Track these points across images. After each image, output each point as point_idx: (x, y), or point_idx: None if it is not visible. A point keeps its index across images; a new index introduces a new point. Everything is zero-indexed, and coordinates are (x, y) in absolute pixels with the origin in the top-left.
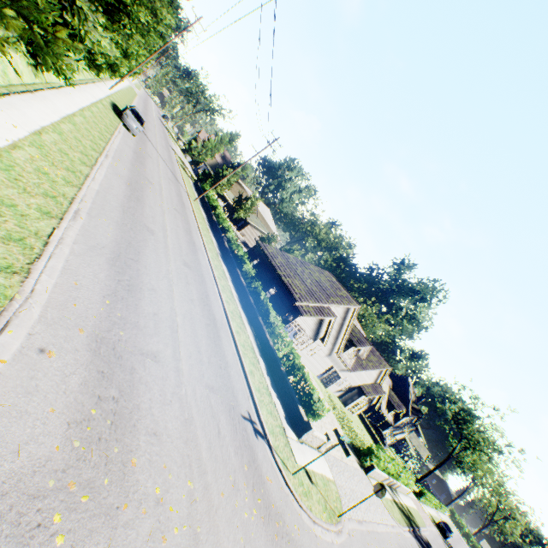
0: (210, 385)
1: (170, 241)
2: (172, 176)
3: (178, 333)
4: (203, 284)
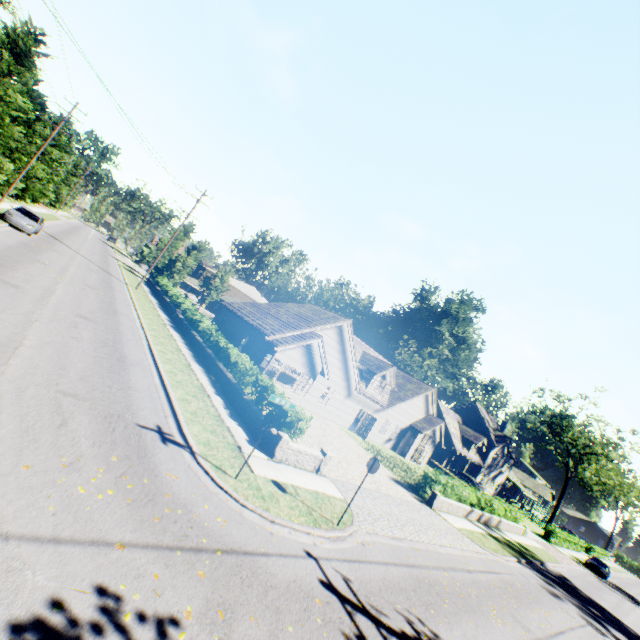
0: (69, 393)
1: (57, 299)
2: (99, 270)
3: (18, 349)
4: (114, 334)
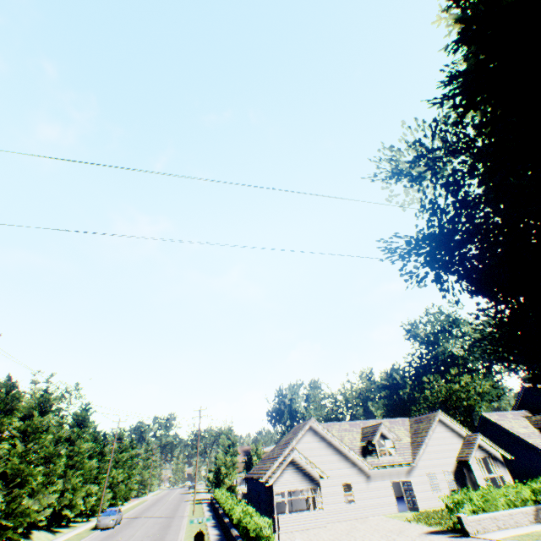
0: None
1: None
2: (165, 519)
3: None
4: None
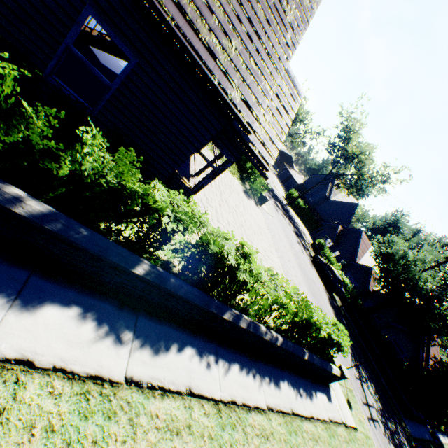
0: None
1: None
2: None
3: None
4: None
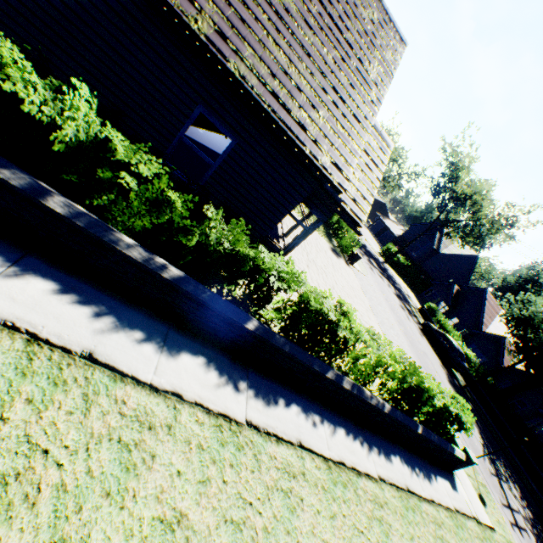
0: None
1: None
2: None
3: None
4: None
